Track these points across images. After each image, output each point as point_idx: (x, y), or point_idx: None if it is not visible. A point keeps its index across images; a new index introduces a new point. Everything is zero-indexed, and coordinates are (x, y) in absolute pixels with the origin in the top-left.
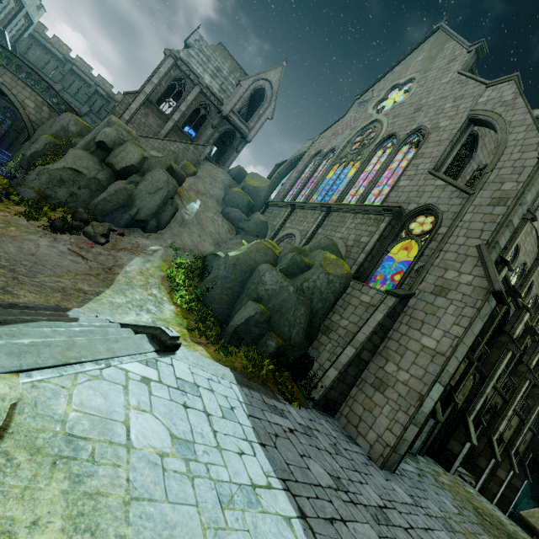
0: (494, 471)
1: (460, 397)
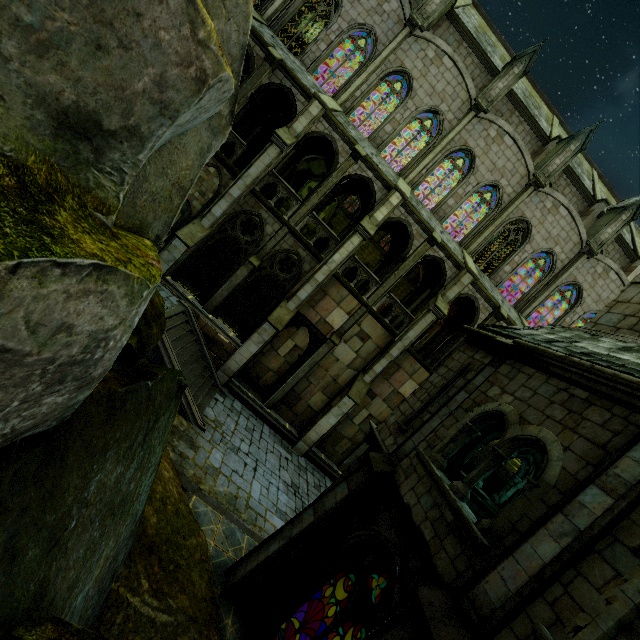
0: (332, 399)
1: (194, 193)
